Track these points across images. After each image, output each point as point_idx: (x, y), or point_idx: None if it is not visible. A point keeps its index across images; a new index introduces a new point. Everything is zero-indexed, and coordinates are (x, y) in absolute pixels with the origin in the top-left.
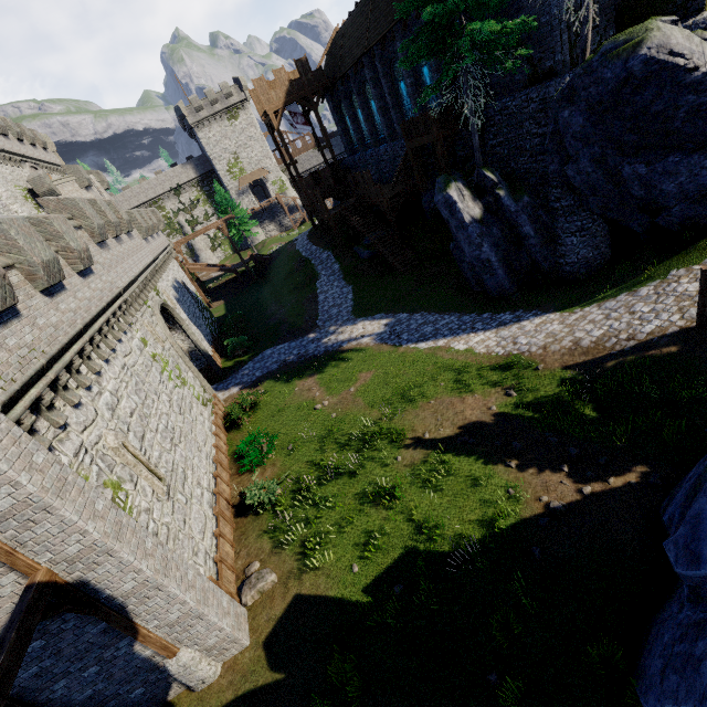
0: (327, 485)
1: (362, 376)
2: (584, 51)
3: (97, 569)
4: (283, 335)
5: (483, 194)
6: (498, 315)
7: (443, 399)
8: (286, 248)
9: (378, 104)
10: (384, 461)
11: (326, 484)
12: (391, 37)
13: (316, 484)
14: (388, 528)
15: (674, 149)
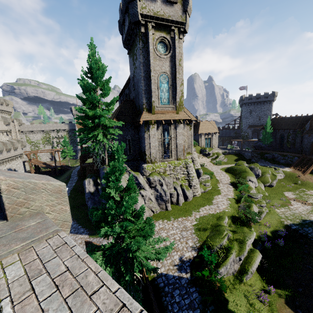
0: None
1: None
2: (106, 163)
3: None
4: None
5: (97, 185)
6: (81, 228)
7: None
8: (74, 168)
9: None
10: None
11: None
12: None
13: None
14: None
15: None
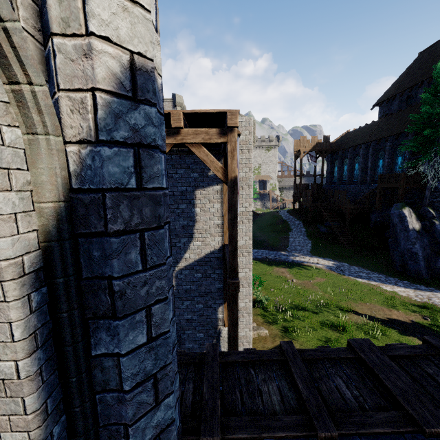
0: (298, 311)
1: (318, 278)
2: None
3: (240, 257)
4: (265, 246)
5: (423, 219)
6: (415, 284)
7: (375, 305)
8: (272, 212)
9: (361, 165)
10: (337, 315)
11: (297, 310)
12: (386, 140)
13: (290, 308)
14: (341, 341)
15: None
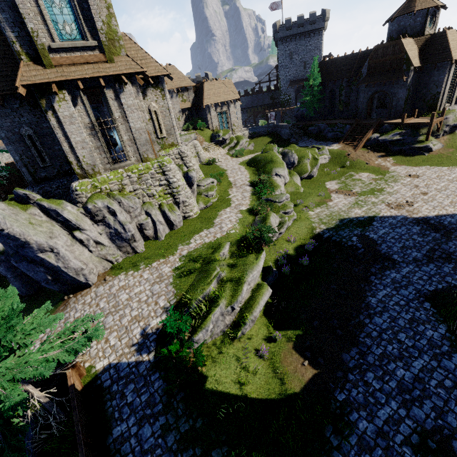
0: None
1: None
2: None
3: None
4: None
5: None
6: None
7: None
8: None
9: None
10: None
11: None
12: None
13: None
14: None
15: (25, 258)
